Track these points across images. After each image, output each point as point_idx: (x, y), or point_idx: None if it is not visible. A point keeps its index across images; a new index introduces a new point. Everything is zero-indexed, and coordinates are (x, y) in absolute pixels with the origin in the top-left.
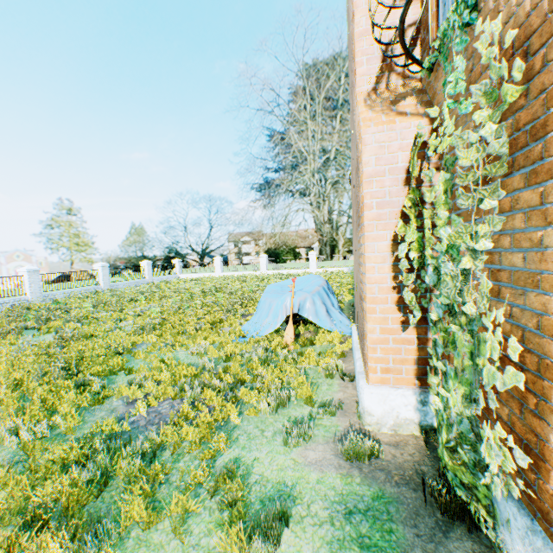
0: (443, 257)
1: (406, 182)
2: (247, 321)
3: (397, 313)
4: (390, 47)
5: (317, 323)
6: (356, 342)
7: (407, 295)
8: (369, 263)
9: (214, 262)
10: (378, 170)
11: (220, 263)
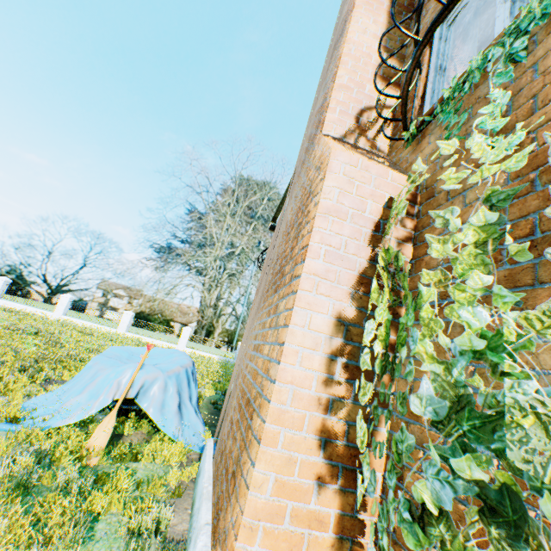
0: (511, 363)
1: (371, 240)
2: (45, 392)
3: (313, 453)
4: (365, 113)
5: (158, 422)
6: (209, 478)
7: (360, 427)
8: (290, 343)
9: (60, 299)
10: (340, 208)
11: (68, 303)
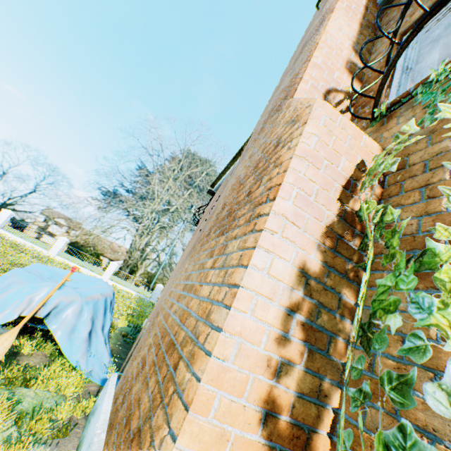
0: None
1: (341, 195)
2: None
3: (251, 429)
4: (331, 94)
5: (63, 347)
6: (104, 422)
7: (342, 415)
8: (245, 286)
9: (1, 212)
10: (317, 156)
11: (7, 218)
